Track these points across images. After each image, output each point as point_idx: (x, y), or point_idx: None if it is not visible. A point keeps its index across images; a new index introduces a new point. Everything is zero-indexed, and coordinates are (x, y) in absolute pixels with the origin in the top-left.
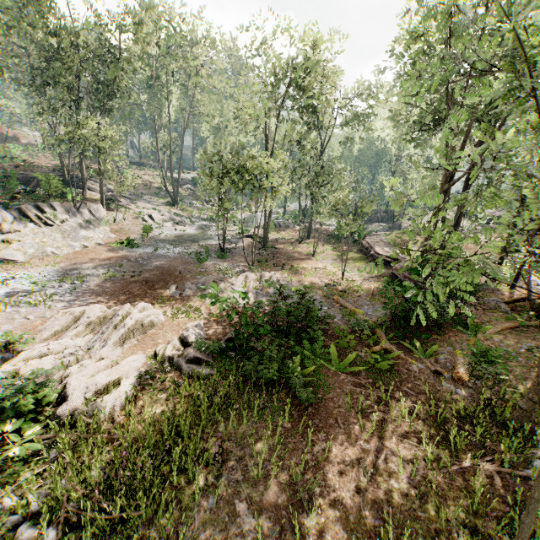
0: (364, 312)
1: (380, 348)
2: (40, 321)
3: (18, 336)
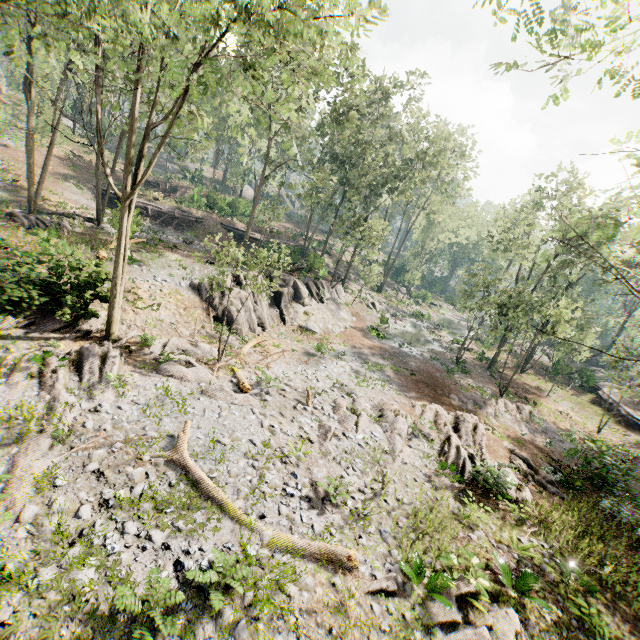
0: None
1: None
2: (407, 407)
3: (421, 420)
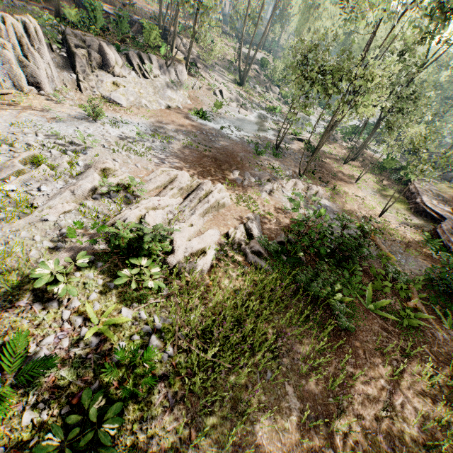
0: (397, 260)
1: (414, 305)
2: (145, 171)
3: (135, 182)
